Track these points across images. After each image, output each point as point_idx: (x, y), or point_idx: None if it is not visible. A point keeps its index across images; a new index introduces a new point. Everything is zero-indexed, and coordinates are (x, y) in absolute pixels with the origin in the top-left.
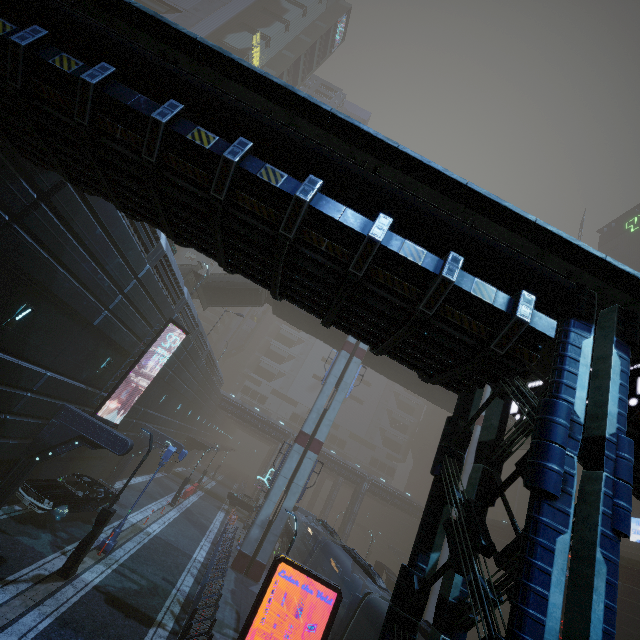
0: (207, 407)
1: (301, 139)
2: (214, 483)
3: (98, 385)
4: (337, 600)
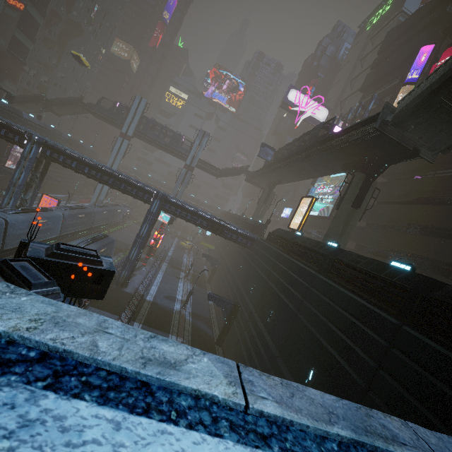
0: None
1: None
2: None
3: (1, 156)
4: (58, 201)
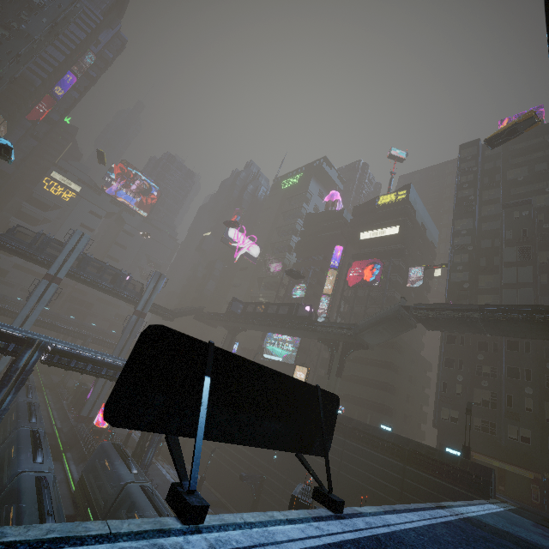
0: None
1: None
2: None
3: None
4: None
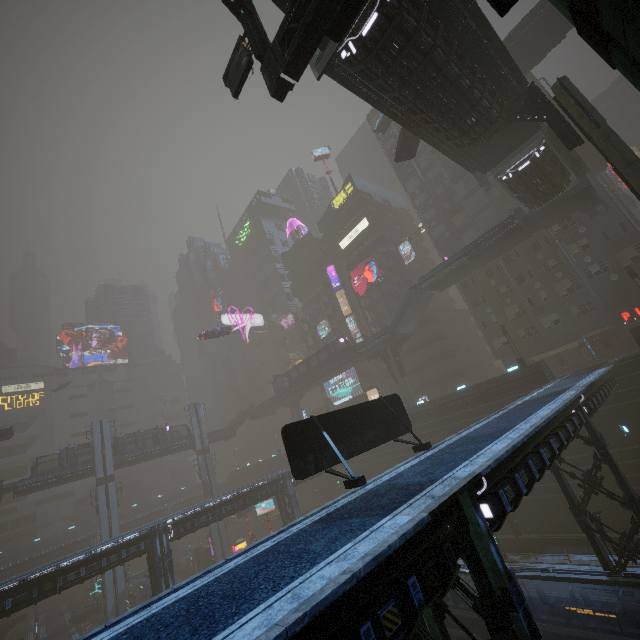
0: None
1: (73, 564)
2: (43, 628)
3: None
4: None
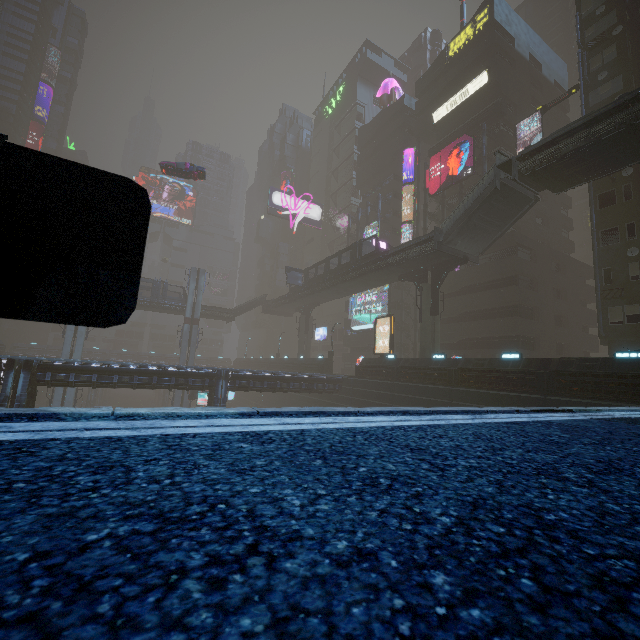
0: None
1: None
2: None
3: None
4: None
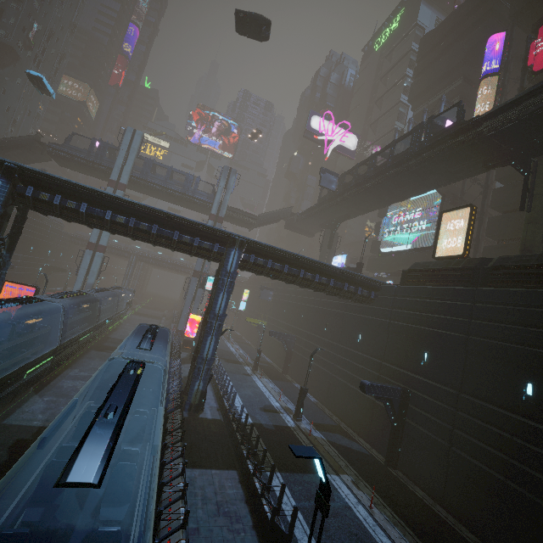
0: (54, 244)
1: None
2: None
3: None
4: (36, 290)
